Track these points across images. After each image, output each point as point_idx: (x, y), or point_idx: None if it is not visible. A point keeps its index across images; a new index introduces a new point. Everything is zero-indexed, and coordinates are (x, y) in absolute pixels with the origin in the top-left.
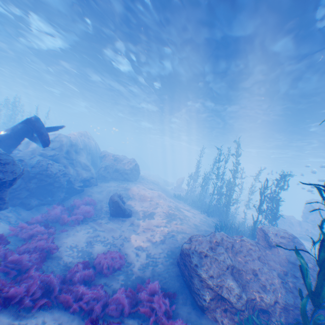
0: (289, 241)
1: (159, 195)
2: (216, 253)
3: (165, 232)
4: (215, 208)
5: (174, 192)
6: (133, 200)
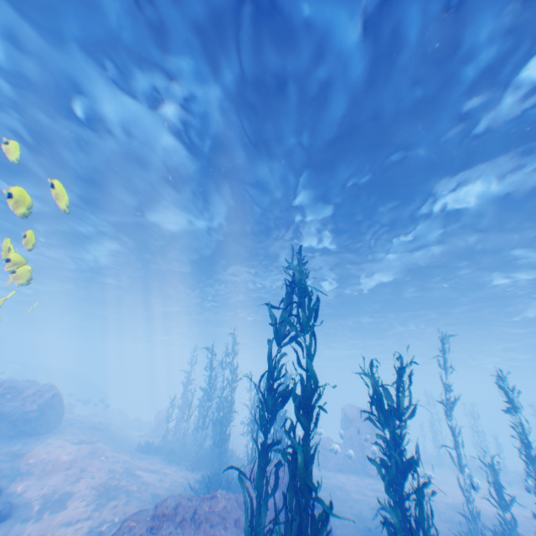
0: (285, 476)
1: (96, 452)
2: (159, 535)
3: (85, 532)
4: (210, 453)
5: (146, 439)
6: (28, 478)
